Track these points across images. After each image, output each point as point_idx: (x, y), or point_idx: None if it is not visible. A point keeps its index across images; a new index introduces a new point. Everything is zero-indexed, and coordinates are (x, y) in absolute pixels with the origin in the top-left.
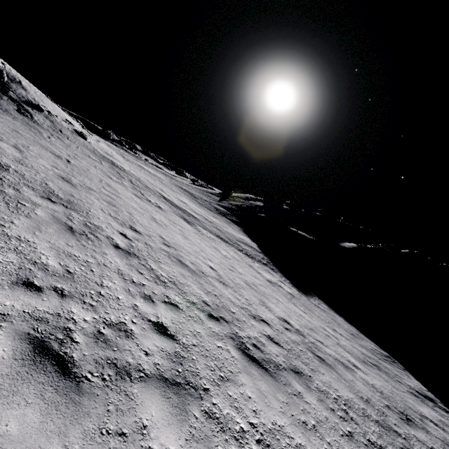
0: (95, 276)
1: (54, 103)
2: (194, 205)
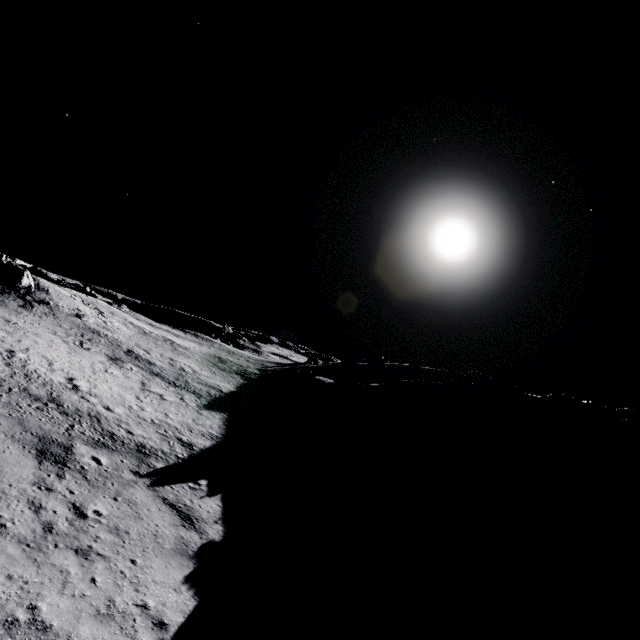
0: None
1: (75, 299)
2: (194, 364)
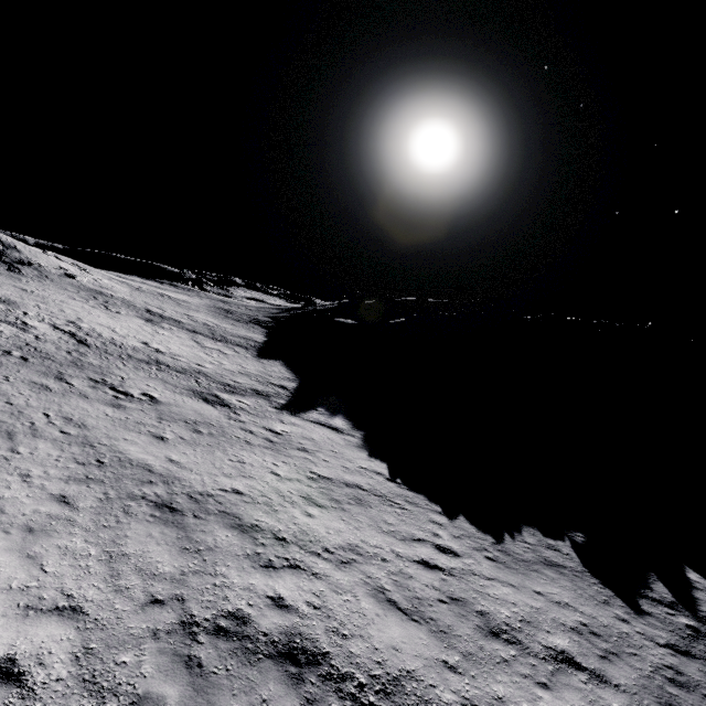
0: (2, 316)
1: (50, 256)
2: (210, 318)
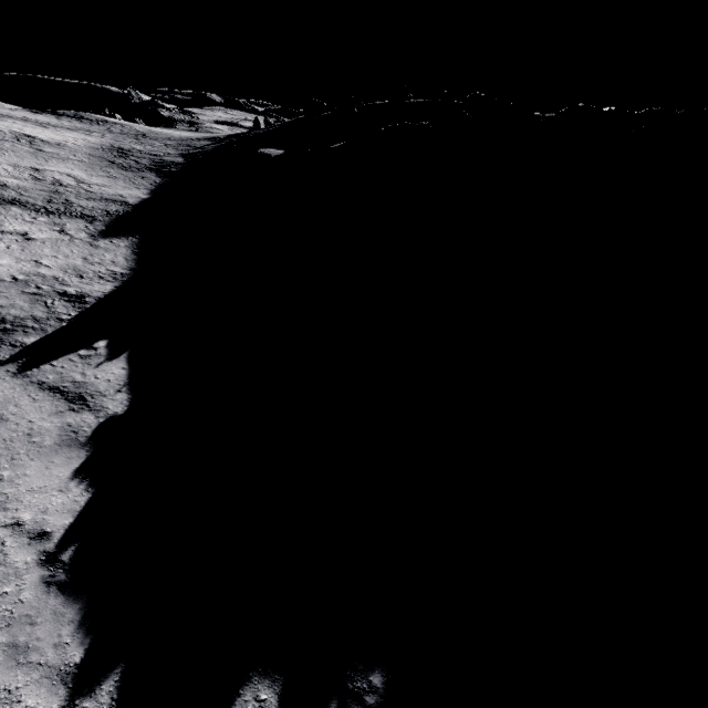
0: None
1: None
2: (77, 170)
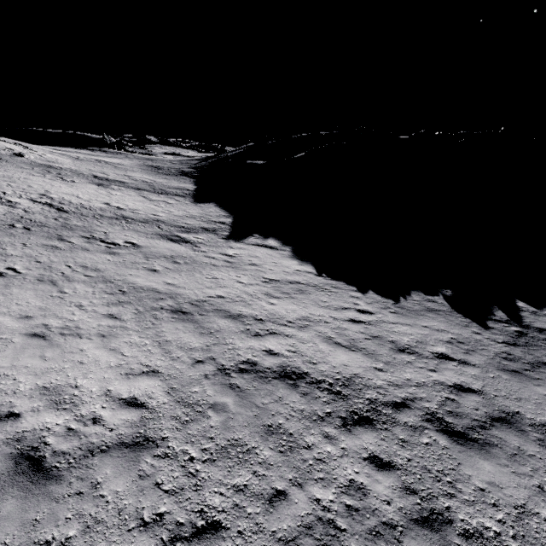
0: None
1: None
2: (145, 176)
